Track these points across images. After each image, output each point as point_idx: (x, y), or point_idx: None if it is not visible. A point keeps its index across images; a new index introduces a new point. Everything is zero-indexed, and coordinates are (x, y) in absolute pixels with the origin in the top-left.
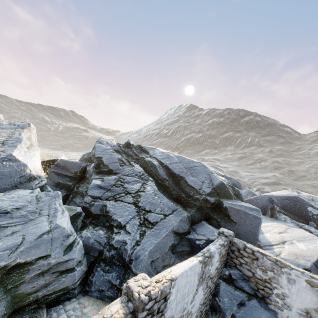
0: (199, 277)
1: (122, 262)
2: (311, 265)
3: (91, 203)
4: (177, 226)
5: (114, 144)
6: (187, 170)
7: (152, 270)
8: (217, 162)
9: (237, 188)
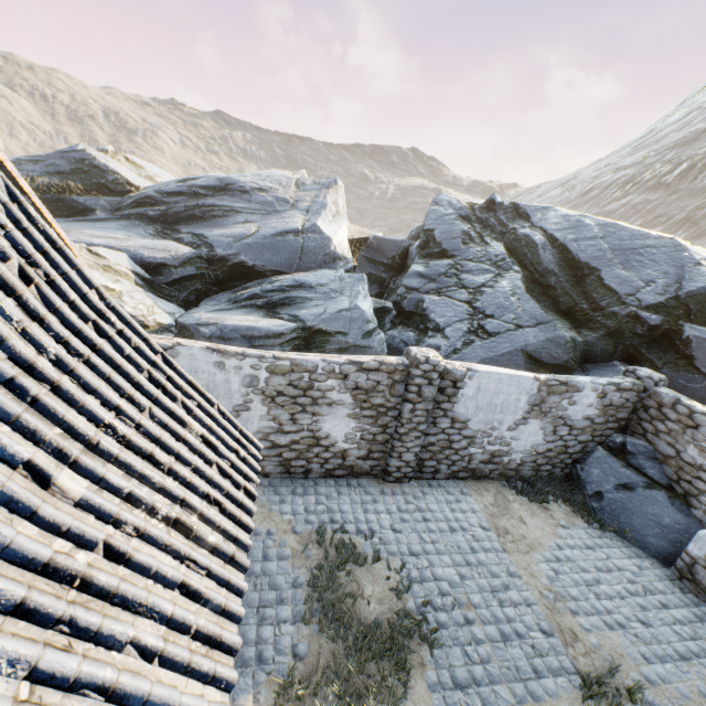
0: (531, 401)
1: None
2: None
3: (403, 295)
4: (537, 346)
5: (462, 206)
6: (614, 255)
7: None
8: None
9: None
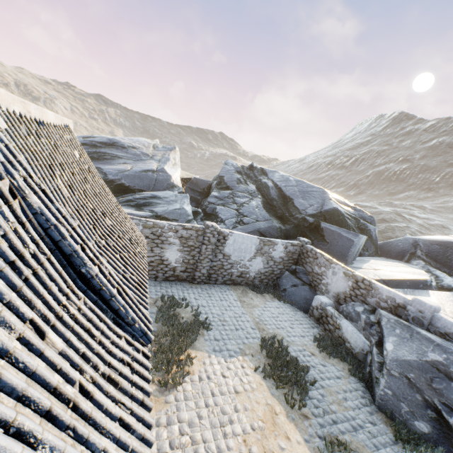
0: (257, 248)
1: None
2: (378, 279)
3: (207, 206)
4: (264, 229)
5: (238, 166)
6: (300, 194)
7: None
8: (417, 211)
9: (368, 222)
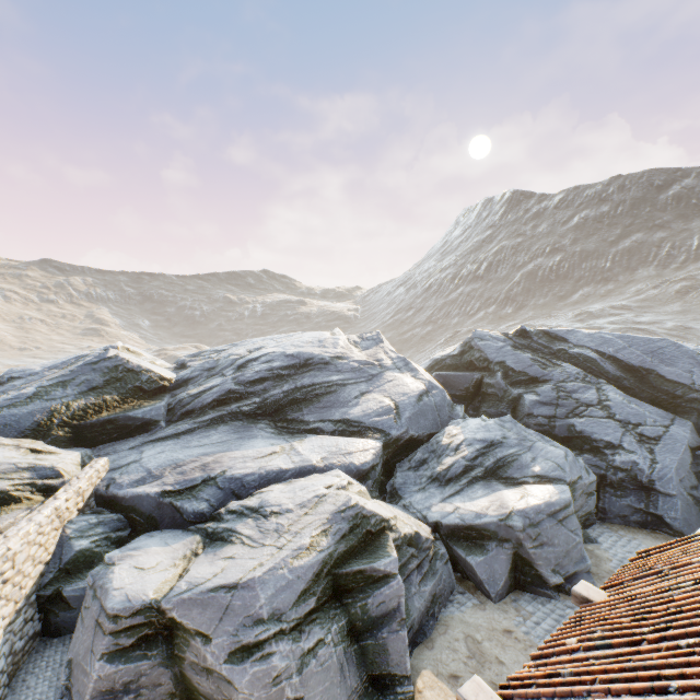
0: None
1: (637, 485)
2: None
3: (550, 424)
4: (690, 438)
5: (503, 337)
6: (650, 357)
7: (682, 490)
8: (627, 314)
9: None
